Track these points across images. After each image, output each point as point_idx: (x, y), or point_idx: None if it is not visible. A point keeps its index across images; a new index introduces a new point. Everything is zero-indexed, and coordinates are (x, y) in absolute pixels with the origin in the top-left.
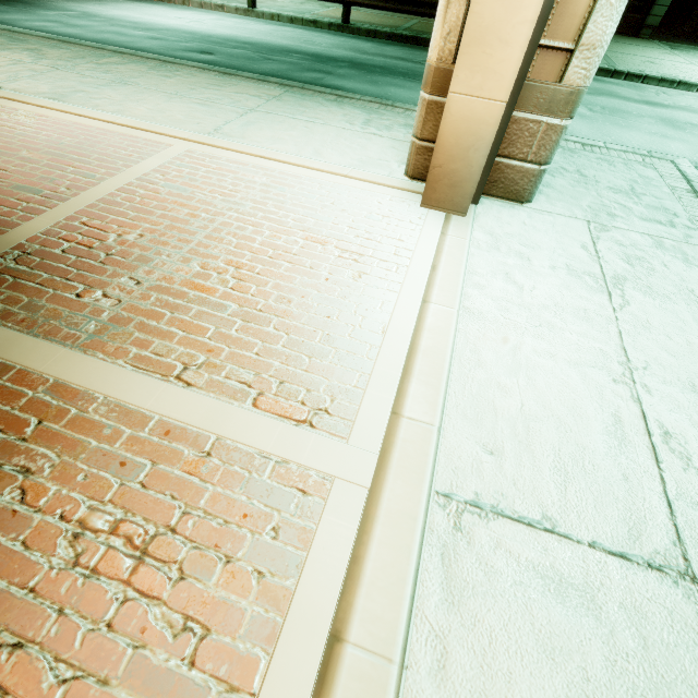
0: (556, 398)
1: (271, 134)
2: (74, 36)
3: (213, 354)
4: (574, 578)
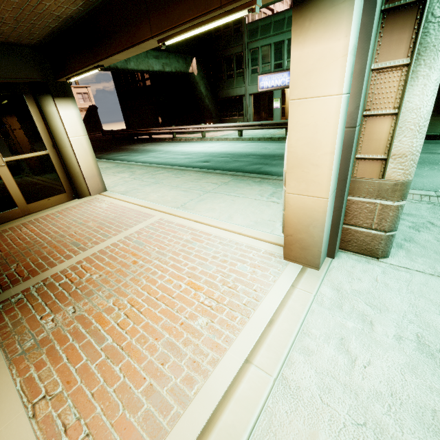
0: None
1: (209, 206)
2: (155, 162)
3: (67, 387)
4: None
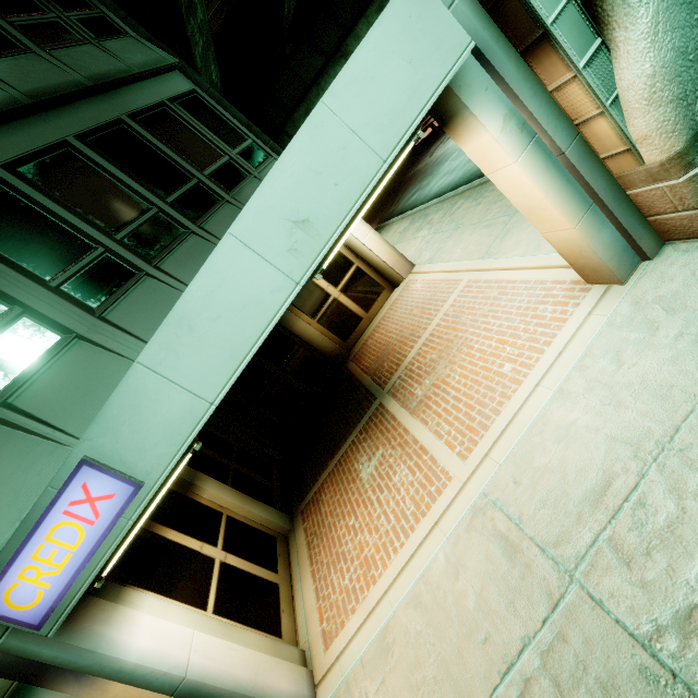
0: (574, 462)
1: (515, 239)
2: (450, 184)
3: (440, 418)
4: (513, 545)
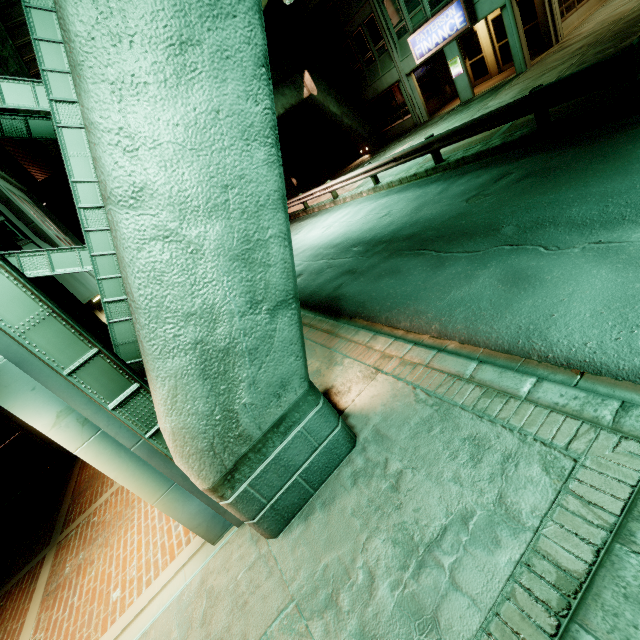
0: None
1: None
2: None
3: (45, 633)
4: None
